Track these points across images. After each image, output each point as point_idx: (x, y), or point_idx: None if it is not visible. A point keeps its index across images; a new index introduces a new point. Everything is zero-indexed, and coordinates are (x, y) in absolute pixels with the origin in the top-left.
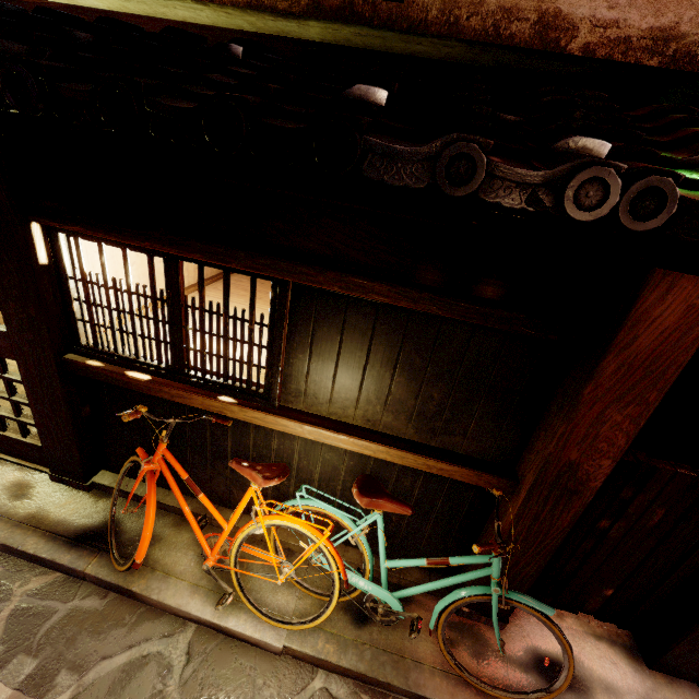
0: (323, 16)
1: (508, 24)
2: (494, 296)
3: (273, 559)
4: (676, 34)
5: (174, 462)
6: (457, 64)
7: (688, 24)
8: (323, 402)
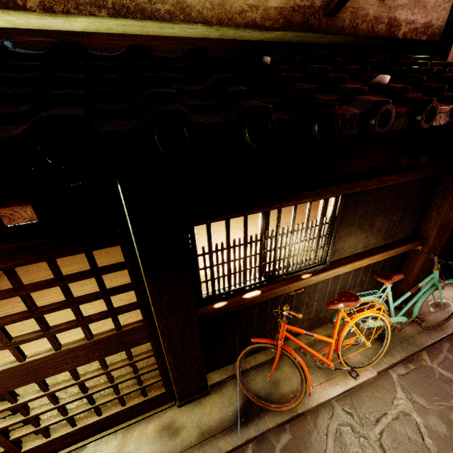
0: (292, 29)
1: (377, 25)
2: (424, 162)
3: (363, 338)
4: (431, 25)
5: (295, 328)
6: (328, 45)
7: (434, 20)
8: (346, 249)
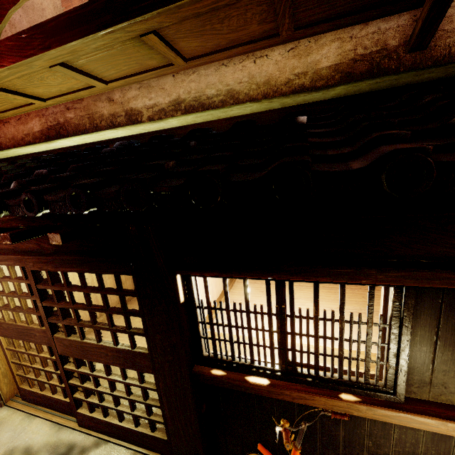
0: (354, 80)
1: None
2: None
3: None
4: None
5: None
6: (451, 78)
7: None
8: (454, 391)
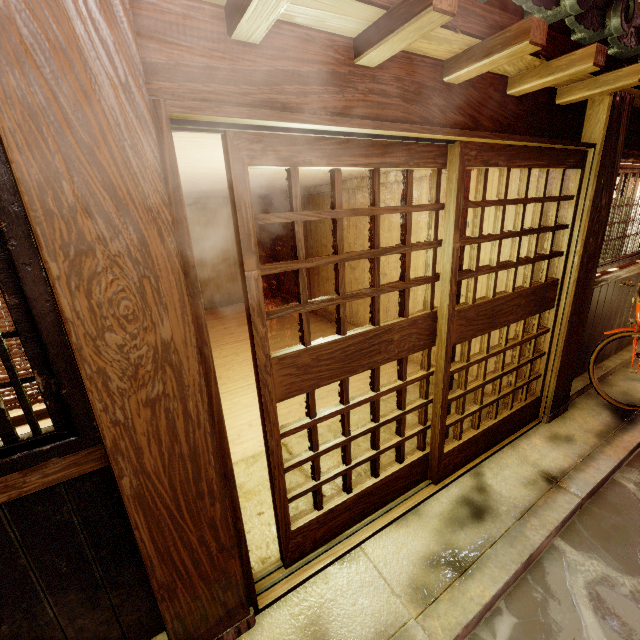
0: None
1: None
2: None
3: None
4: None
5: None
6: None
7: None
8: None
